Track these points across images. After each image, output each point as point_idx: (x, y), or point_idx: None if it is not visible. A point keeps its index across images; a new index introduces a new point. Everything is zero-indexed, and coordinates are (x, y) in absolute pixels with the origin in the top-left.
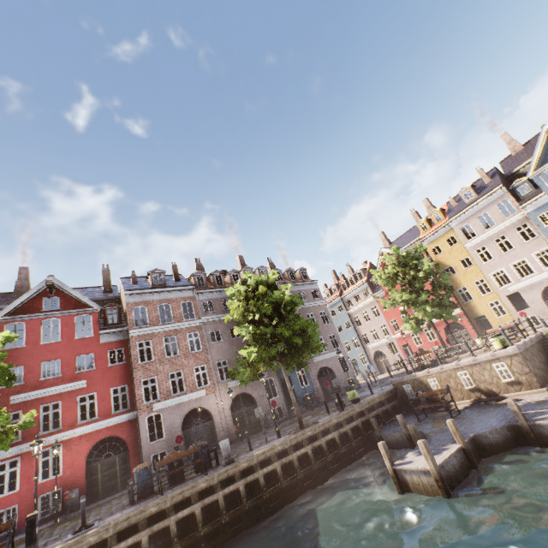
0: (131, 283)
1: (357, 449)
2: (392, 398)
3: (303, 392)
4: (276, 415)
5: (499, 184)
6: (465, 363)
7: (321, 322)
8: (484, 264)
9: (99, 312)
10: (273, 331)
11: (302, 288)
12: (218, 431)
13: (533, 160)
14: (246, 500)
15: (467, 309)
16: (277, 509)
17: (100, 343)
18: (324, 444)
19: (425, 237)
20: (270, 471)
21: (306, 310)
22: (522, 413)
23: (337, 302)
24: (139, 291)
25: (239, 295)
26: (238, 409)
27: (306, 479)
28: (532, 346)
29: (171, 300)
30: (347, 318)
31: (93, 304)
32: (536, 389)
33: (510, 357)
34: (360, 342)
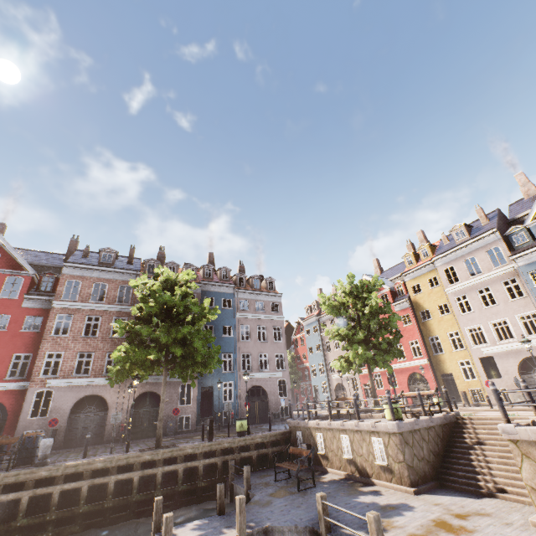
0: (81, 257)
1: (206, 490)
2: (281, 442)
3: (223, 407)
4: (175, 425)
5: (493, 228)
6: (349, 426)
7: (271, 338)
8: (461, 315)
9: (34, 277)
10: (151, 334)
11: (262, 298)
12: (109, 424)
13: (534, 206)
14: (22, 515)
15: (435, 362)
16: (61, 535)
17: (22, 307)
18: (159, 475)
19: (408, 272)
20: (76, 488)
21: (258, 321)
22: (325, 518)
23: (314, 322)
24: (80, 265)
25: (141, 288)
26: (141, 407)
27: (119, 510)
28: (429, 428)
29: (110, 281)
30: (319, 340)
31: (30, 268)
32: (405, 486)
33: (389, 435)
34: (325, 369)
